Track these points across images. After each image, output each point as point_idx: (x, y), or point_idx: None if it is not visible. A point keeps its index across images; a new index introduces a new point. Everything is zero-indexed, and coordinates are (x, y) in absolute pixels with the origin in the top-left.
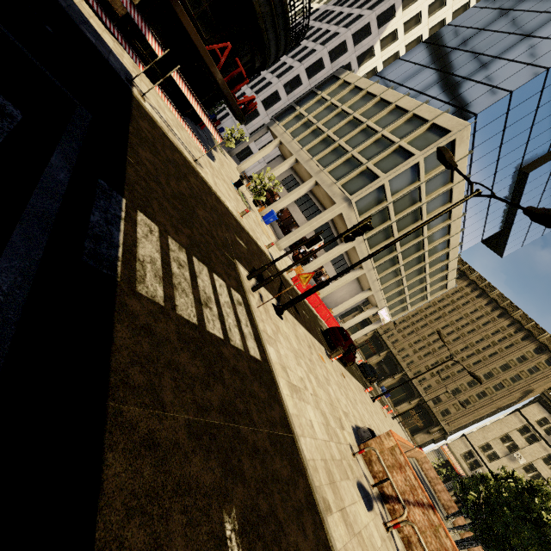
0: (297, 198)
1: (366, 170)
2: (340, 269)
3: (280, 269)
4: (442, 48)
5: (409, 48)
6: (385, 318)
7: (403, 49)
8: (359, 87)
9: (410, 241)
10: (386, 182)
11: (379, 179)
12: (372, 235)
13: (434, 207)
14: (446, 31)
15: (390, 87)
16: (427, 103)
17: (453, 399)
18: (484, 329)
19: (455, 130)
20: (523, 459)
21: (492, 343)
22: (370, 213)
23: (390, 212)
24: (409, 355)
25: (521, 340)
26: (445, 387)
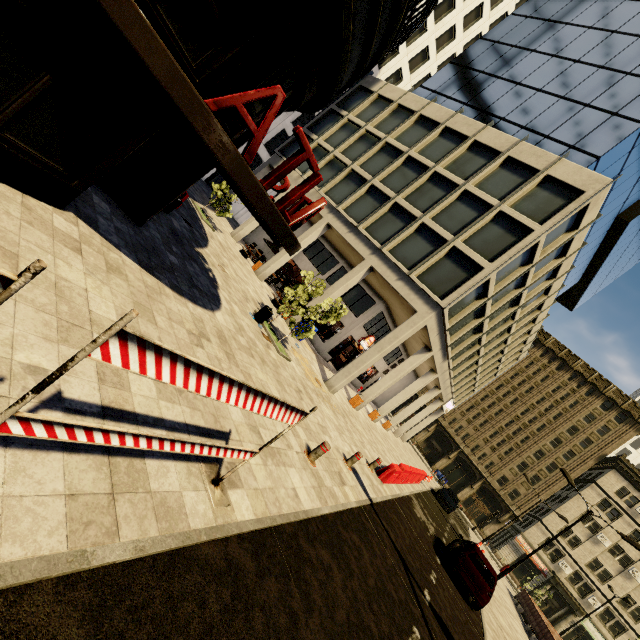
0: (329, 274)
1: (453, 251)
2: (391, 358)
3: (373, 492)
4: (513, 49)
5: (440, 43)
6: (449, 408)
7: (433, 44)
8: (407, 107)
9: (496, 328)
10: (492, 276)
11: (483, 272)
12: (458, 339)
13: (533, 285)
14: (513, 23)
15: (459, 110)
16: (515, 136)
17: (521, 476)
18: (543, 386)
19: (590, 190)
20: (609, 541)
21: (554, 402)
22: (463, 315)
23: (486, 307)
24: (463, 427)
25: (585, 395)
26: (510, 463)
